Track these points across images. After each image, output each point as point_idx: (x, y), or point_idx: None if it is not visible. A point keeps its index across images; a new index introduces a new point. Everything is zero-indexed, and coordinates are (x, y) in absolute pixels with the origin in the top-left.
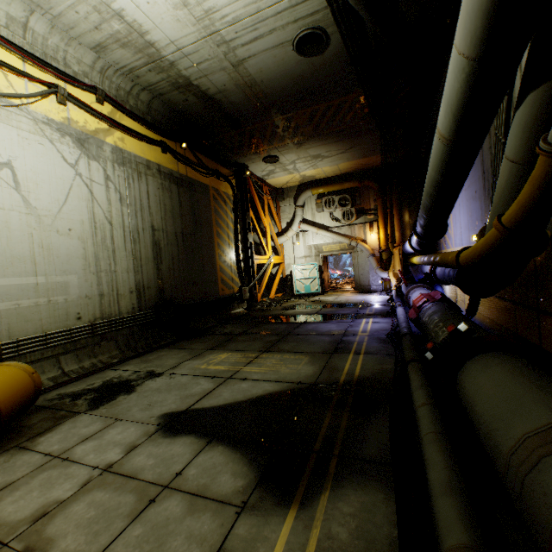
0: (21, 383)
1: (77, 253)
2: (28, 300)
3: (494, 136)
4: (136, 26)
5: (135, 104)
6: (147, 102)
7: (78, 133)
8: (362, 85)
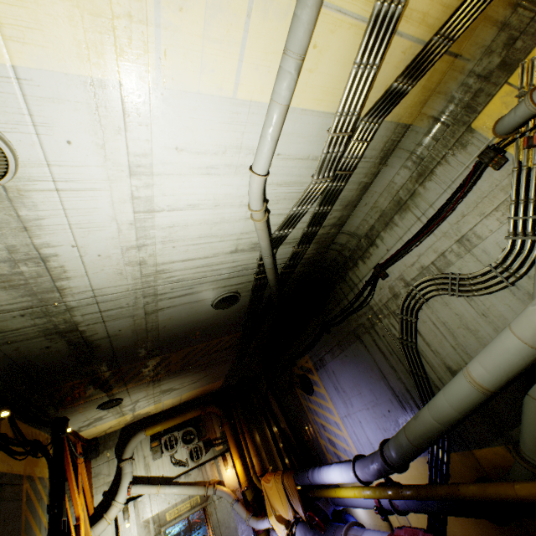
0: None
1: None
2: None
3: (410, 372)
4: (57, 270)
5: None
6: None
7: None
8: (245, 329)
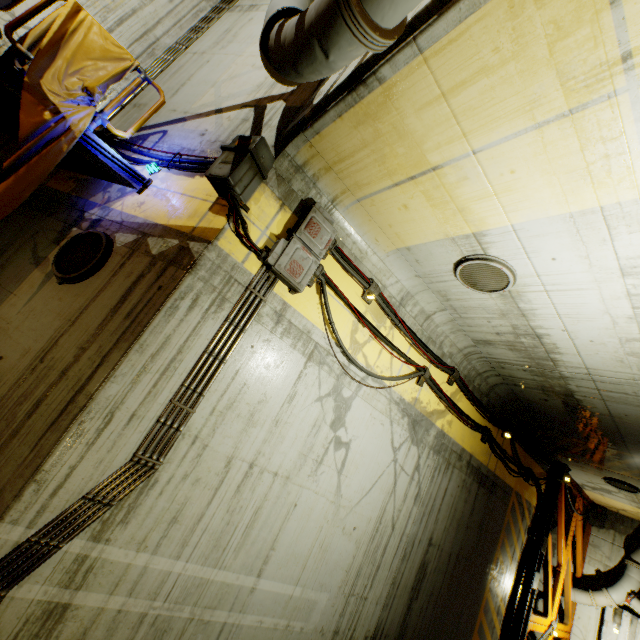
0: None
1: (344, 560)
2: (272, 617)
3: None
4: (550, 346)
5: (478, 384)
6: (492, 383)
7: (416, 413)
8: None
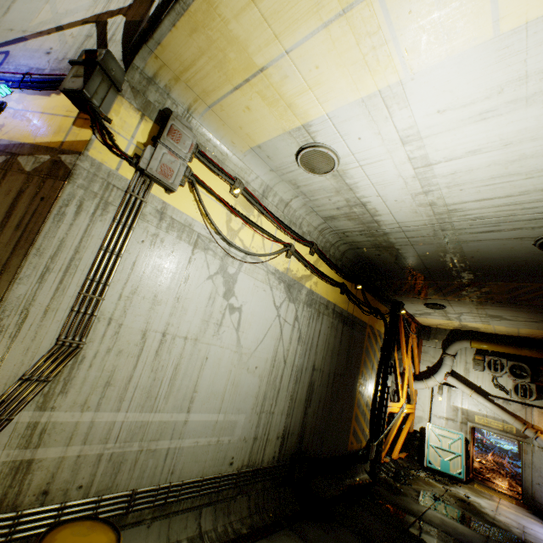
0: None
1: (253, 390)
2: (205, 438)
3: None
4: (372, 211)
5: (333, 253)
6: (343, 251)
7: (290, 279)
8: None
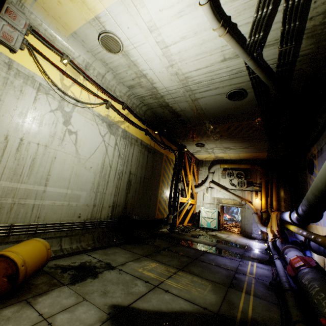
0: (41, 255)
1: (90, 180)
2: (59, 201)
3: None
4: (151, 80)
5: (139, 111)
6: (144, 110)
7: (110, 121)
8: (262, 117)
